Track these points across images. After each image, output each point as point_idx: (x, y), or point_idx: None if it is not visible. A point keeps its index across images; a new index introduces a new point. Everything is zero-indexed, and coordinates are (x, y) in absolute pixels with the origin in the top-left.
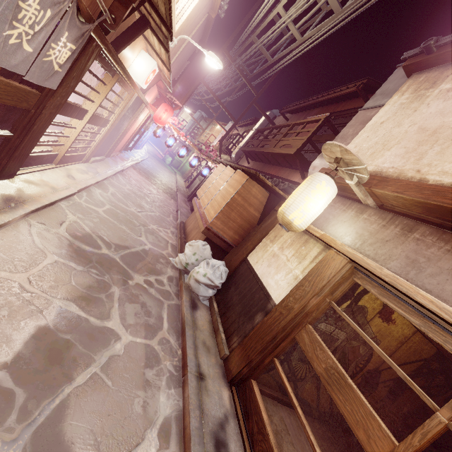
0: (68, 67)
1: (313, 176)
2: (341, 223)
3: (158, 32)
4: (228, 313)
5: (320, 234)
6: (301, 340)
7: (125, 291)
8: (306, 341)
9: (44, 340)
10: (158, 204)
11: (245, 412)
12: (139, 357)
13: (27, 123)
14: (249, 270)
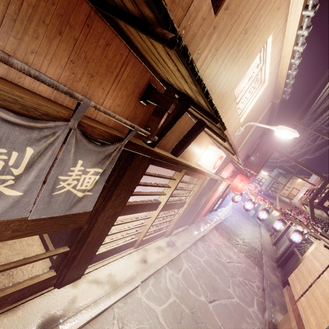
0: (101, 187)
1: None
2: None
3: (213, 127)
4: None
5: None
6: None
7: None
8: None
9: None
10: (237, 279)
11: None
12: None
13: (82, 236)
14: None
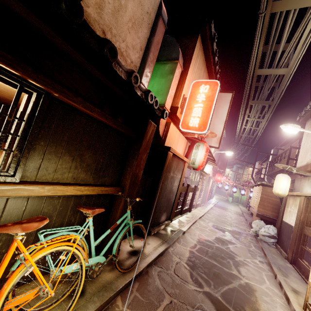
0: (199, 180)
1: (276, 176)
2: (305, 187)
3: (211, 160)
4: (283, 244)
5: (295, 193)
6: (305, 232)
7: (233, 237)
8: (306, 231)
9: (218, 238)
10: (234, 218)
11: (299, 269)
12: (245, 249)
13: (192, 195)
14: (284, 223)
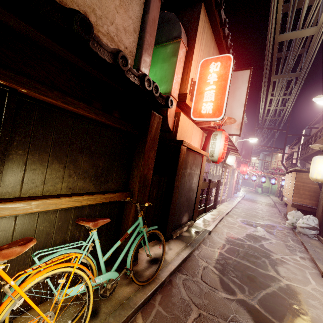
0: (221, 173)
1: (313, 159)
2: None
3: (233, 151)
4: None
5: None
6: None
7: (266, 232)
8: None
9: (249, 235)
10: (265, 210)
11: None
12: (282, 244)
13: (216, 191)
14: None
